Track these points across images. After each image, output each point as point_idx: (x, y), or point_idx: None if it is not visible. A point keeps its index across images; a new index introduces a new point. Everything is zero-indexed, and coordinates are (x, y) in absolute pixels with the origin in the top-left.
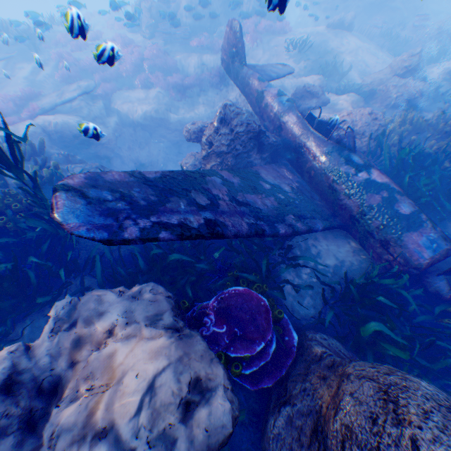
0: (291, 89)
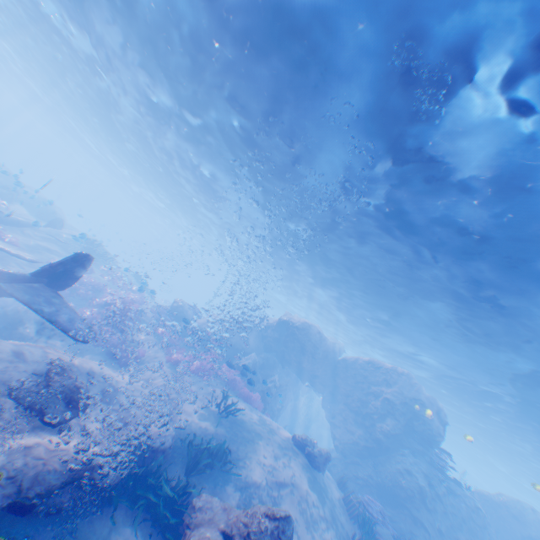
0: (123, 406)
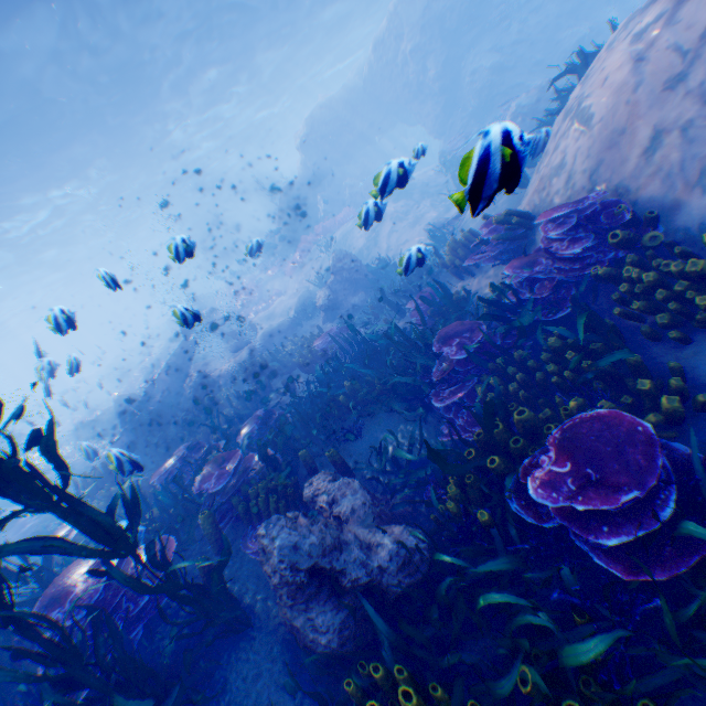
0: (282, 312)
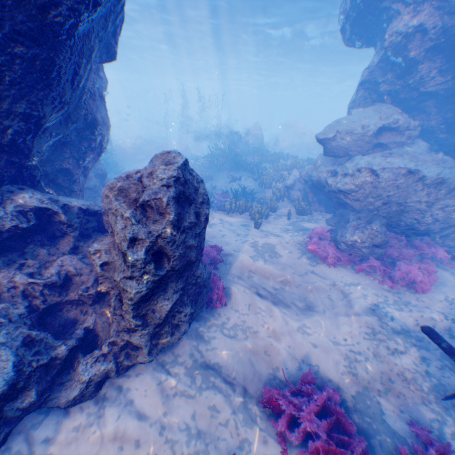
0: None
